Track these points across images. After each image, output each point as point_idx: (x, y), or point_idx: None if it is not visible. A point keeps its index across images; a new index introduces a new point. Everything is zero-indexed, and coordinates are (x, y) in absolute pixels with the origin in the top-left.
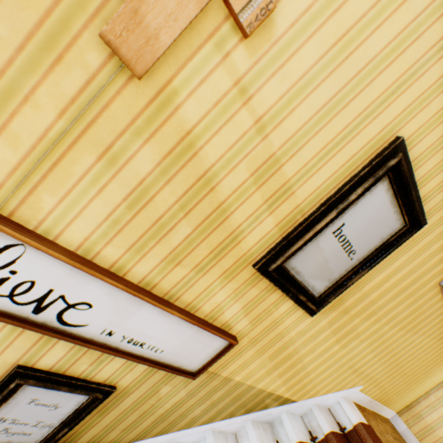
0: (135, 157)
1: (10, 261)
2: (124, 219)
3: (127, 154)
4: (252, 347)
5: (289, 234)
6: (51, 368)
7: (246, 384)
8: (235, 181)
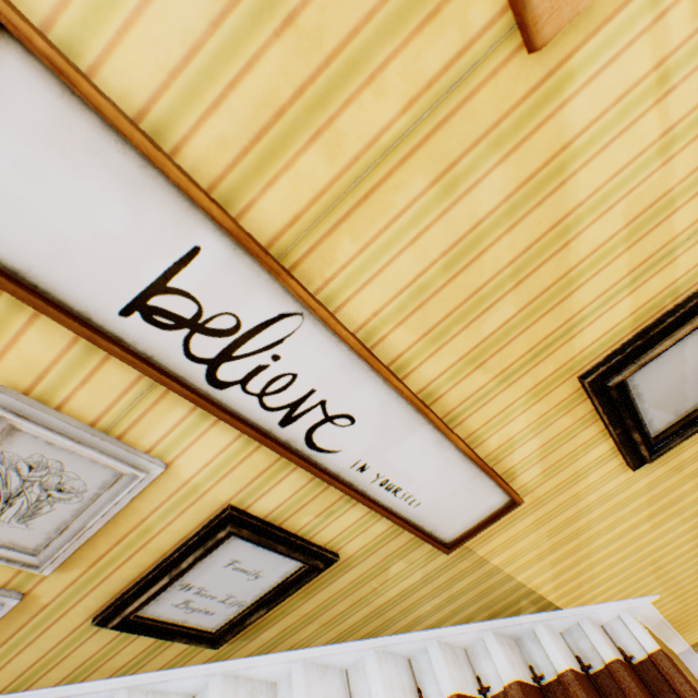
0: (480, 184)
1: (276, 339)
2: (432, 285)
3: (471, 177)
4: (531, 512)
5: (648, 330)
6: (267, 516)
7: (503, 572)
8: (601, 233)
